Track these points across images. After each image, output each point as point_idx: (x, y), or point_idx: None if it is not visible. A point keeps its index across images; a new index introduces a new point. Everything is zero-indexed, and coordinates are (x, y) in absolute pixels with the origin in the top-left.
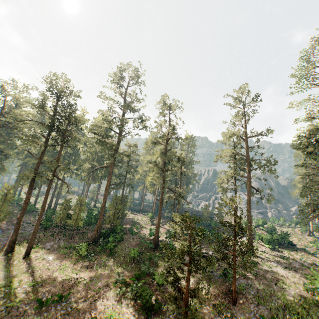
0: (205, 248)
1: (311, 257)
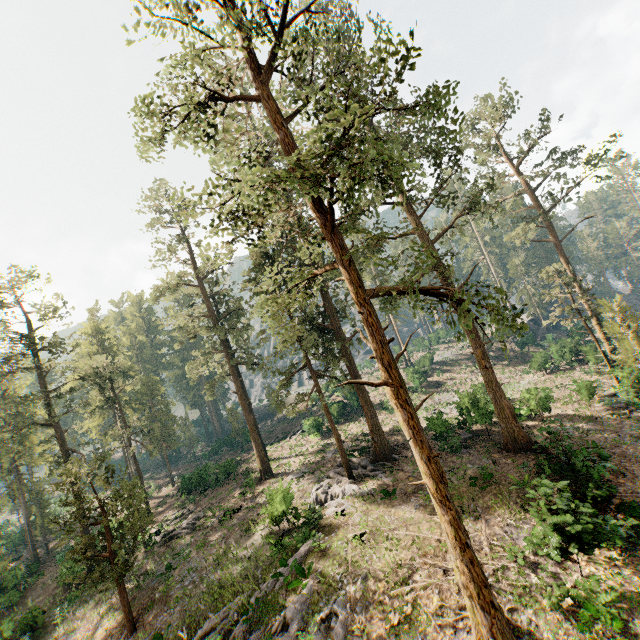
0: (197, 510)
1: (381, 415)
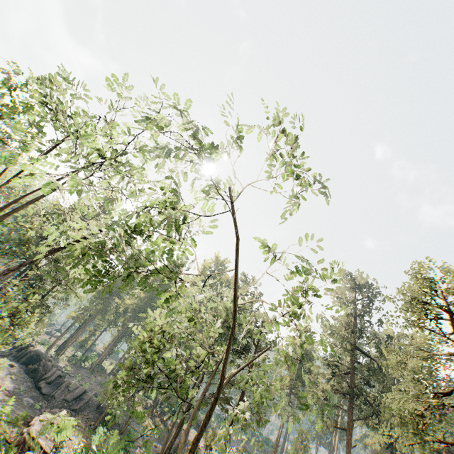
0: None
1: None
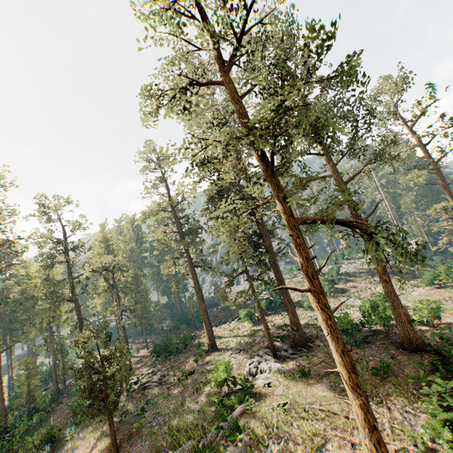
0: (163, 370)
1: (298, 311)
